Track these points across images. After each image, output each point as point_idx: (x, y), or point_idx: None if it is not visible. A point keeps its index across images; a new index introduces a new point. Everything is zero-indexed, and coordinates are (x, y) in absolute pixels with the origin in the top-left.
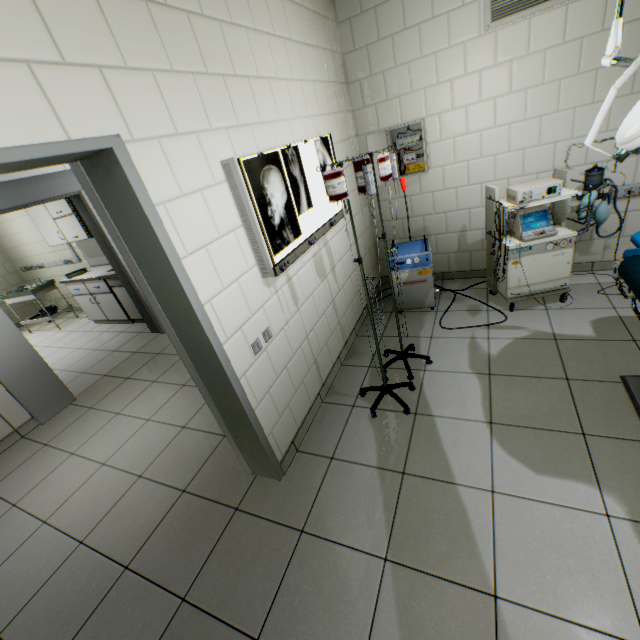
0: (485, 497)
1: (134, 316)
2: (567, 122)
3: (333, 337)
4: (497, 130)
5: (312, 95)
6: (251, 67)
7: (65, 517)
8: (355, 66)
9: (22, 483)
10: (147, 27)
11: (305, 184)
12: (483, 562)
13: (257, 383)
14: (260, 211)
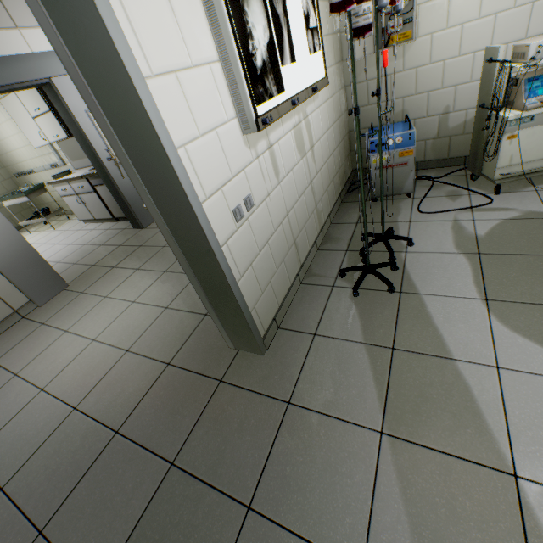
0: (489, 373)
1: (117, 214)
2: None
3: (310, 221)
4: None
5: None
6: None
7: (60, 386)
8: None
9: (22, 356)
10: None
11: (288, 29)
12: (495, 439)
13: (239, 254)
14: (240, 41)
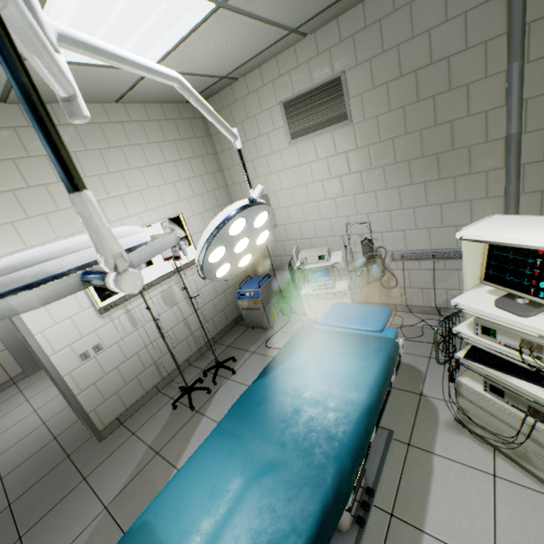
0: None
1: None
2: (352, 204)
3: (182, 345)
4: (311, 205)
5: (172, 190)
6: (103, 194)
7: None
8: (225, 160)
9: None
10: (12, 202)
11: None
12: None
13: (83, 378)
14: None
